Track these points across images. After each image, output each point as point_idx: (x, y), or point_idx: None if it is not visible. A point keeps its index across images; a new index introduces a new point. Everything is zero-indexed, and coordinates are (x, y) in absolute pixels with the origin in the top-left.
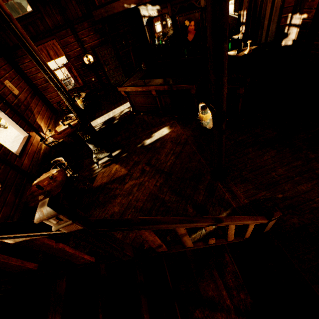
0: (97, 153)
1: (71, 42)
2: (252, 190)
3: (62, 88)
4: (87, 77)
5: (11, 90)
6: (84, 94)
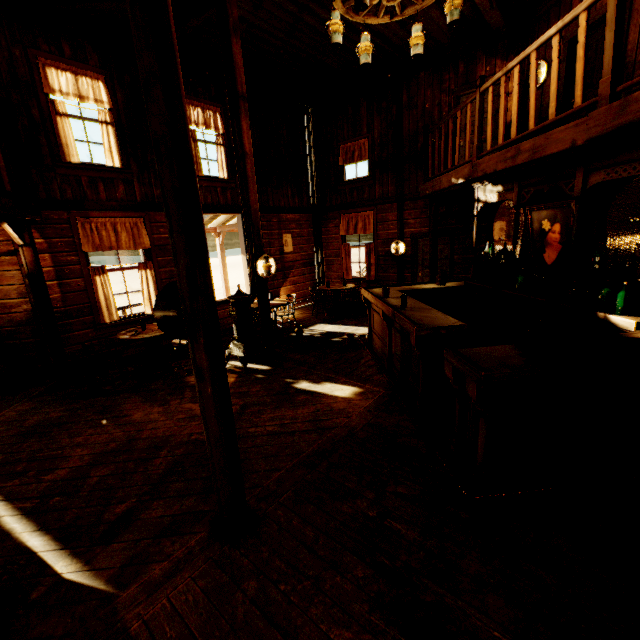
0: (235, 344)
1: (389, 220)
2: (178, 633)
3: (252, 240)
4: (385, 271)
5: (283, 245)
6: (351, 286)
